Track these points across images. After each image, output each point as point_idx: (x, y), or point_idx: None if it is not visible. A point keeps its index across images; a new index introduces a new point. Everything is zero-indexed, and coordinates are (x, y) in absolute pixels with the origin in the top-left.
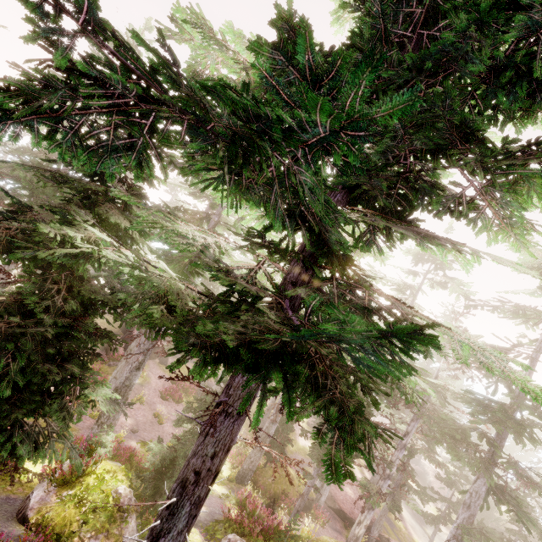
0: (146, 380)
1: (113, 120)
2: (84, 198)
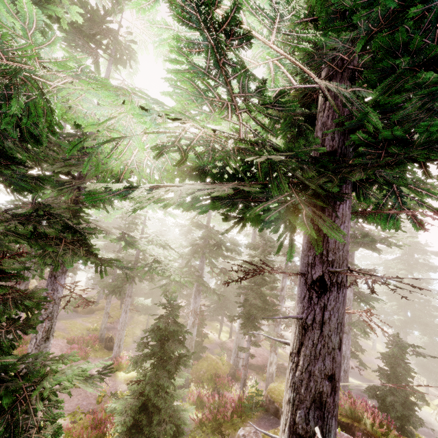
0: None
1: None
2: None
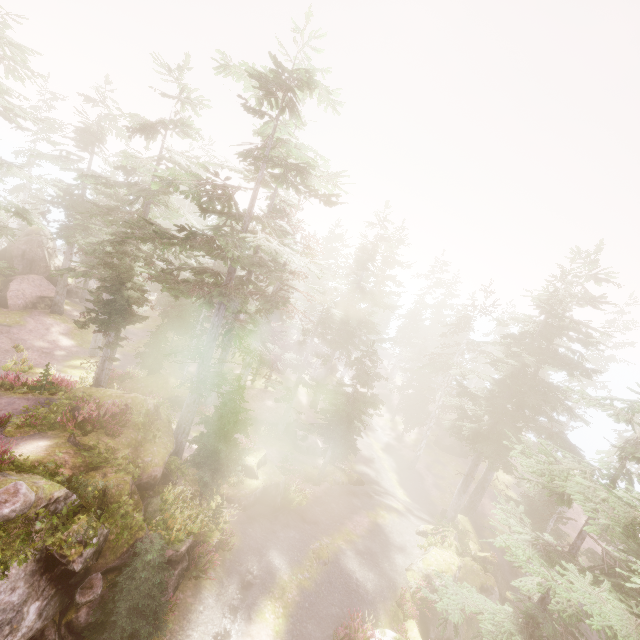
0: (20, 323)
1: None
2: None
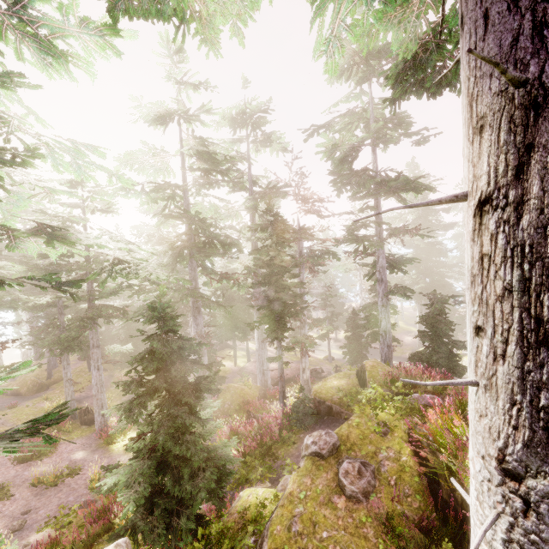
0: None
1: None
2: None
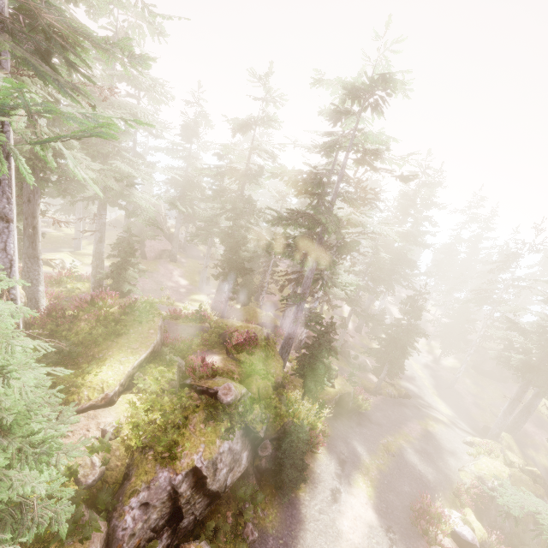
0: (156, 270)
1: None
2: None
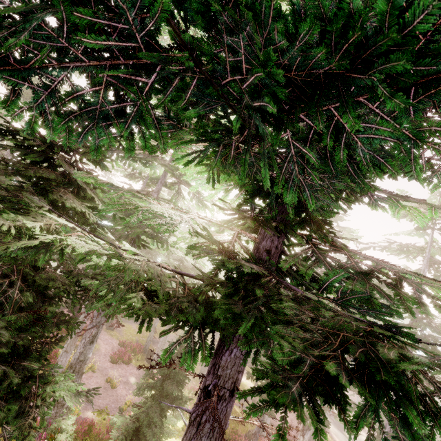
0: (96, 347)
1: (105, 74)
2: (33, 185)
